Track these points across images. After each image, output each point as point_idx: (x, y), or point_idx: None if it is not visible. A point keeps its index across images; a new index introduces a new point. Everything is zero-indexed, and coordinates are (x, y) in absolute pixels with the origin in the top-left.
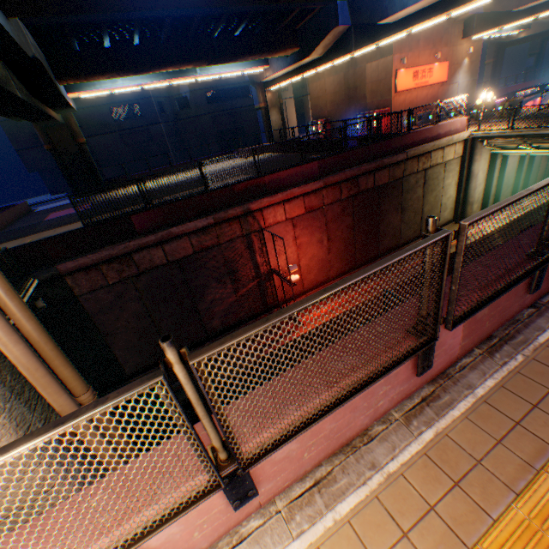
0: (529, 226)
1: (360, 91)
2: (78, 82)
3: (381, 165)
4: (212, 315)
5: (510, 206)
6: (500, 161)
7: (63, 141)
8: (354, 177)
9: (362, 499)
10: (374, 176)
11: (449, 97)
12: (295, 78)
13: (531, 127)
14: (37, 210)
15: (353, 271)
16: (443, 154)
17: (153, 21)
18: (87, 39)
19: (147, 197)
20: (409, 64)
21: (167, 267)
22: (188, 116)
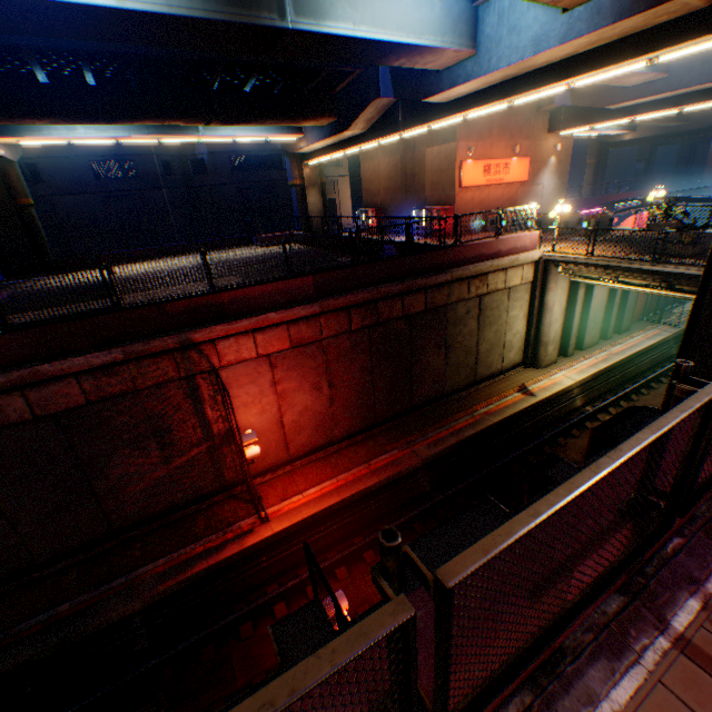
0: (550, 455)
1: (419, 180)
2: (1, 124)
3: (413, 287)
4: (122, 497)
5: (599, 349)
6: (585, 291)
7: None
8: (372, 300)
9: None
10: (403, 300)
11: (532, 200)
12: (337, 154)
13: (616, 256)
14: None
15: (372, 430)
16: (505, 277)
17: (112, 57)
18: (12, 68)
19: (1, 313)
20: (479, 155)
21: (35, 424)
22: (204, 183)
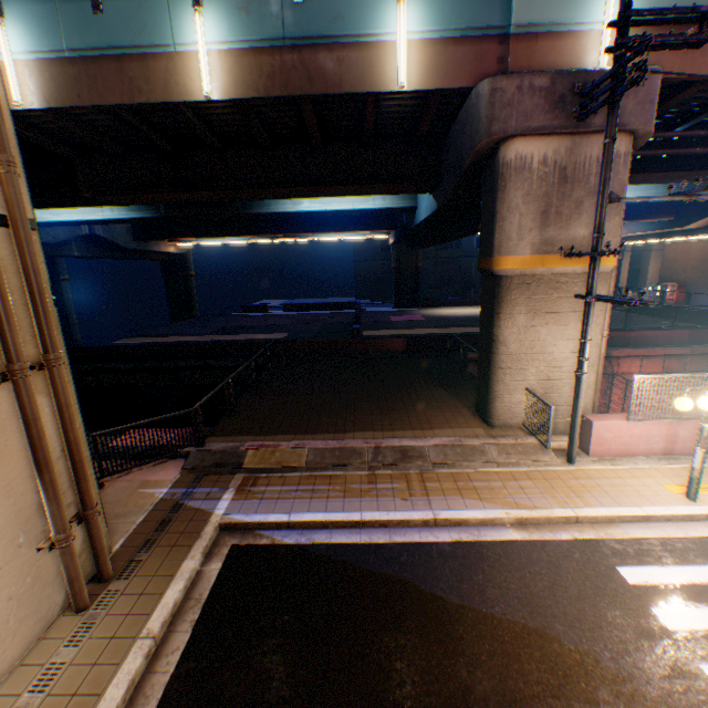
0: None
1: None
2: None
3: None
4: None
5: None
6: None
7: (407, 263)
8: None
9: None
10: None
11: None
12: (652, 240)
13: None
14: (367, 310)
15: None
16: None
17: None
18: None
19: None
20: None
21: None
22: None
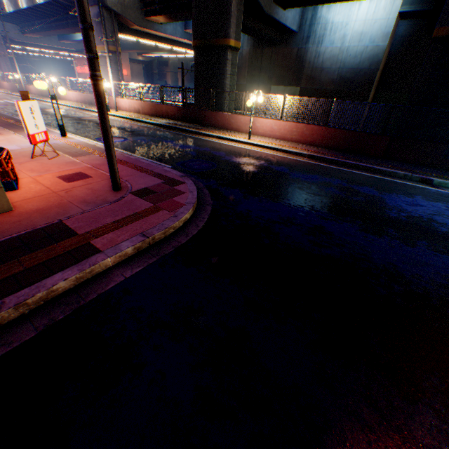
0: None
1: None
2: None
3: None
4: None
5: None
6: None
7: None
8: None
9: None
10: None
11: None
12: None
13: None
14: None
15: None
16: None
17: None
18: None
19: None
20: (81, 64)
21: None
22: None
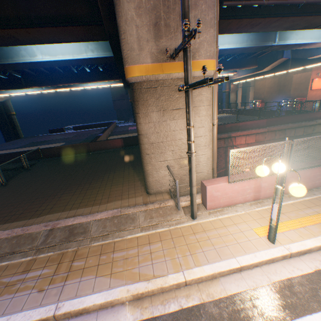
0: None
1: (287, 87)
2: None
3: (299, 125)
4: None
5: None
6: None
7: None
8: (283, 129)
9: (311, 198)
10: (294, 130)
11: None
12: (249, 79)
13: None
14: (119, 125)
15: None
16: None
17: None
18: None
19: None
20: None
21: None
22: None
